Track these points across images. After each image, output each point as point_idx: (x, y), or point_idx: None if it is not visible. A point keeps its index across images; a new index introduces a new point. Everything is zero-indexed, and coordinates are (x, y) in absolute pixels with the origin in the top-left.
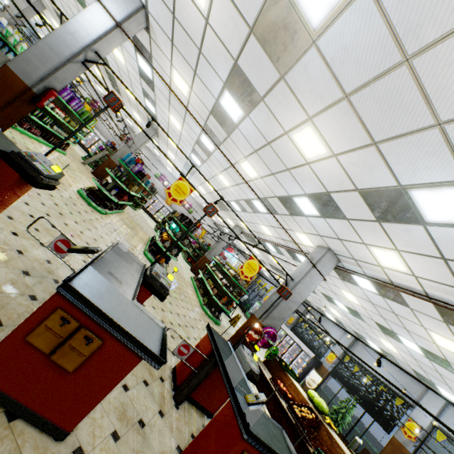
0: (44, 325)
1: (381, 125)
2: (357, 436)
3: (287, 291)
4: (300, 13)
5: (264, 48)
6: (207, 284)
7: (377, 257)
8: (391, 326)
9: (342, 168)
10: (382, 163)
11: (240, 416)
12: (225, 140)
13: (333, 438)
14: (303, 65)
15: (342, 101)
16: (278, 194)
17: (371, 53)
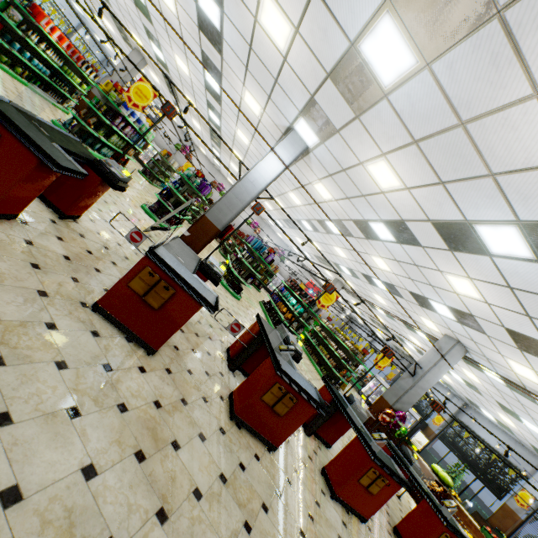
0: (366, 474)
1: (537, 312)
2: (467, 499)
3: (440, 406)
4: (482, 241)
5: (439, 233)
6: (321, 352)
7: (512, 366)
8: (513, 409)
9: (493, 311)
10: (533, 327)
11: (438, 511)
12: (361, 238)
13: (461, 509)
14: (474, 257)
15: (505, 287)
16: (410, 290)
17: (537, 284)
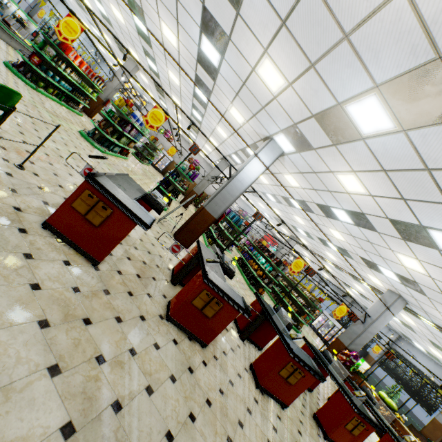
0: (350, 422)
1: None
2: (403, 414)
3: (392, 356)
4: (433, 240)
5: (395, 227)
6: (284, 299)
7: None
8: None
9: (435, 283)
10: None
11: None
12: (321, 216)
13: (405, 429)
14: (424, 248)
15: None
16: (361, 256)
17: None
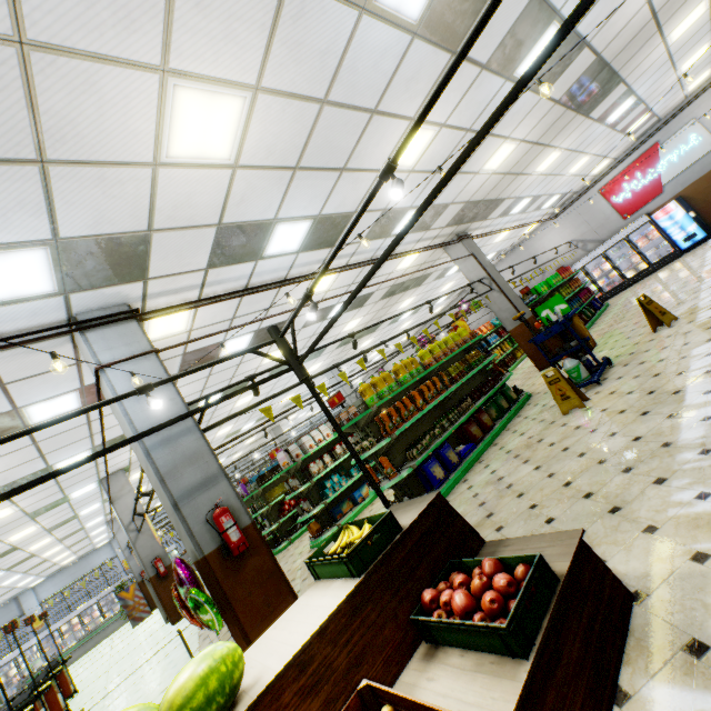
0: None
1: None
2: None
3: None
4: None
5: None
6: None
7: None
8: None
9: None
10: None
11: None
12: None
13: None
14: None
15: None
16: None
17: None
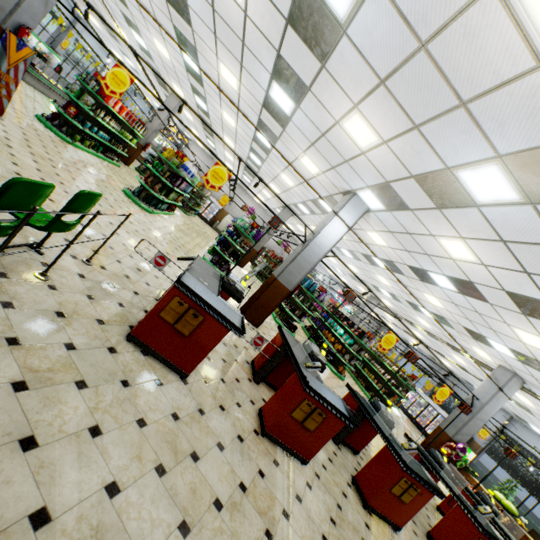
0: None
1: None
2: (521, 516)
3: (514, 453)
4: None
5: (513, 300)
6: (367, 376)
7: None
8: None
9: None
10: None
11: None
12: (414, 279)
13: None
14: None
15: None
16: (465, 326)
17: None
